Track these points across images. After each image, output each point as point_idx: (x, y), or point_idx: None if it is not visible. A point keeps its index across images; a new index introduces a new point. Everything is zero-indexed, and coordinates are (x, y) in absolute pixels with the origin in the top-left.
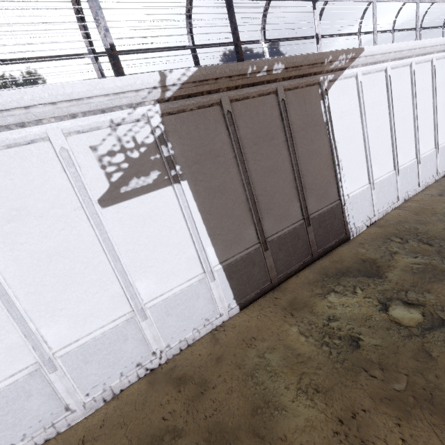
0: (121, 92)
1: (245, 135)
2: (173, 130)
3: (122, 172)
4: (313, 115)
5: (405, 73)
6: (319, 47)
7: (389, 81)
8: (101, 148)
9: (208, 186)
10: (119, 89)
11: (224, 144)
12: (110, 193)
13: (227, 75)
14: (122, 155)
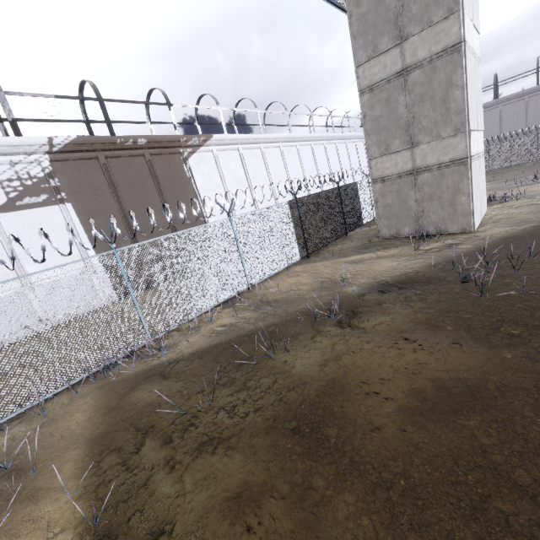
0: (19, 145)
1: (119, 179)
2: (60, 171)
3: (18, 192)
4: (178, 172)
5: (257, 153)
6: (177, 132)
7: (243, 157)
8: (2, 176)
9: (89, 209)
10: (18, 143)
11: (102, 184)
12: (8, 205)
13: (101, 142)
14: (18, 182)
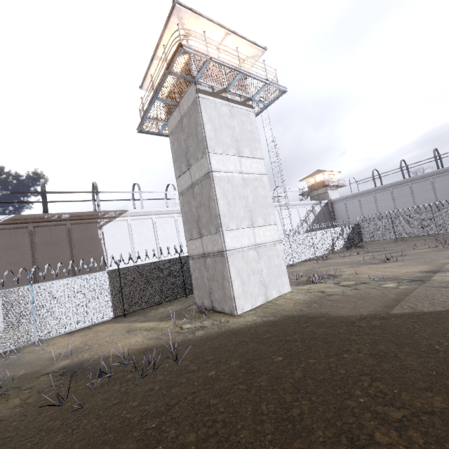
0: None
1: (40, 240)
2: None
3: None
4: (92, 235)
5: (170, 220)
6: (99, 209)
7: (155, 223)
8: None
9: (8, 260)
10: None
11: (25, 243)
12: None
13: (32, 218)
14: None
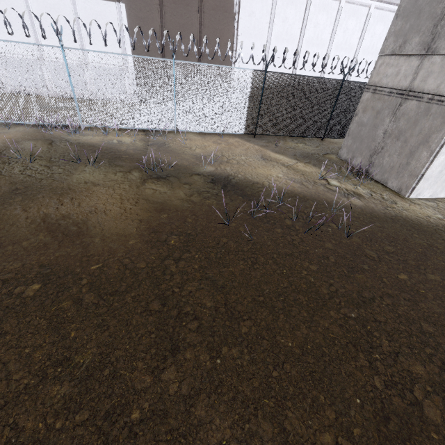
0: None
1: None
2: None
3: None
4: (226, 3)
5: (332, 6)
6: None
7: (309, 6)
8: None
9: (137, 15)
10: None
11: None
12: None
13: None
14: None
